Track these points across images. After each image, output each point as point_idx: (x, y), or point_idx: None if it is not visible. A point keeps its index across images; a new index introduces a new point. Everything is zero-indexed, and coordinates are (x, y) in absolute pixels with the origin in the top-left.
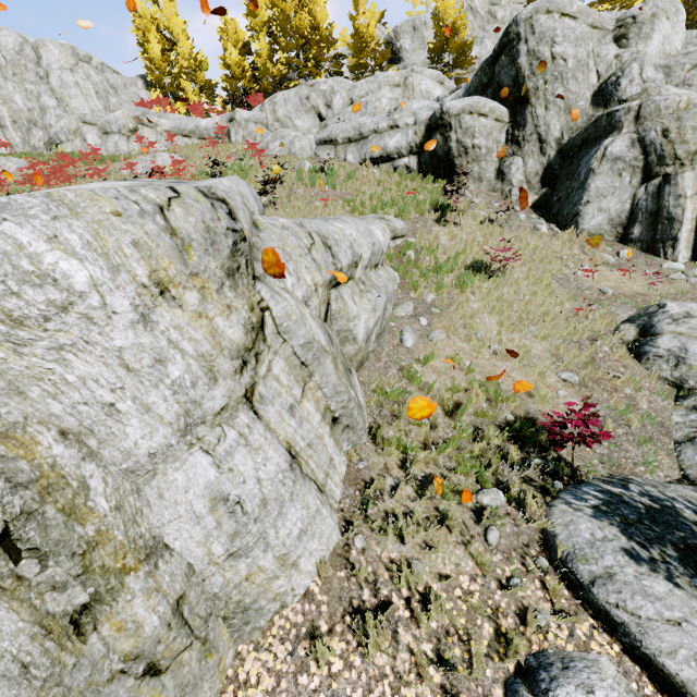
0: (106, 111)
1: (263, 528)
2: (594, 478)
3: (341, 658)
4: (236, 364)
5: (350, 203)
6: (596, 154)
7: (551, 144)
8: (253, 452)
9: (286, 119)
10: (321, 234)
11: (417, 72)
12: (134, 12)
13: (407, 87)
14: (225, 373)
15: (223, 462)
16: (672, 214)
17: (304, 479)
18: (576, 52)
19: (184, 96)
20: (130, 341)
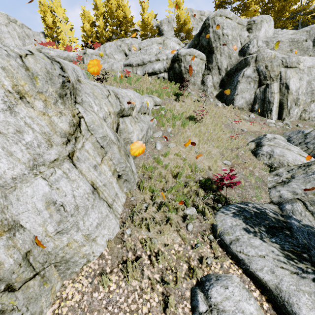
0: (23, 46)
1: (76, 220)
2: (234, 202)
3: (115, 283)
4: (64, 140)
5: (137, 90)
6: (240, 74)
7: (223, 70)
8: (71, 182)
9: (110, 54)
10: (114, 92)
11: (169, 38)
12: (39, 2)
13: (164, 44)
14: (57, 143)
15: (53, 184)
16: (270, 100)
17: (100, 199)
18: (232, 33)
19: (63, 42)
20: (1, 119)
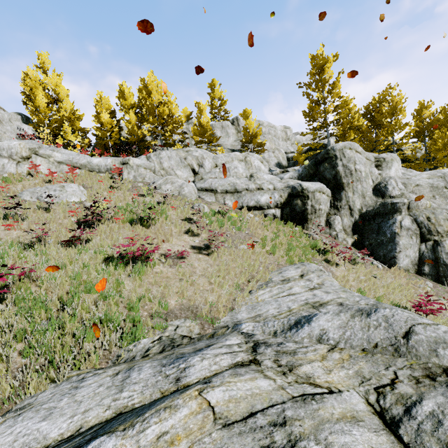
0: None
1: None
2: None
3: None
4: None
5: (265, 246)
6: (395, 224)
7: (356, 211)
8: None
9: (170, 169)
10: None
11: (251, 155)
12: (25, 74)
13: (247, 162)
14: None
15: None
16: (446, 262)
17: None
18: (365, 170)
19: (64, 135)
20: None
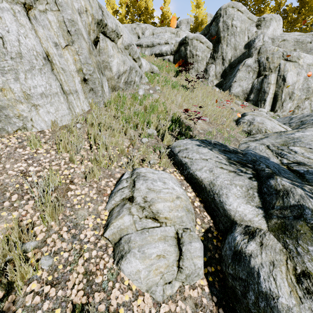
0: None
1: (16, 67)
2: None
3: (45, 150)
4: None
5: None
6: (241, 63)
7: (227, 61)
8: (18, 23)
9: None
10: (99, 3)
11: (182, 30)
12: None
13: (177, 35)
14: None
15: None
16: (265, 90)
17: (52, 73)
18: (241, 25)
19: None
20: None
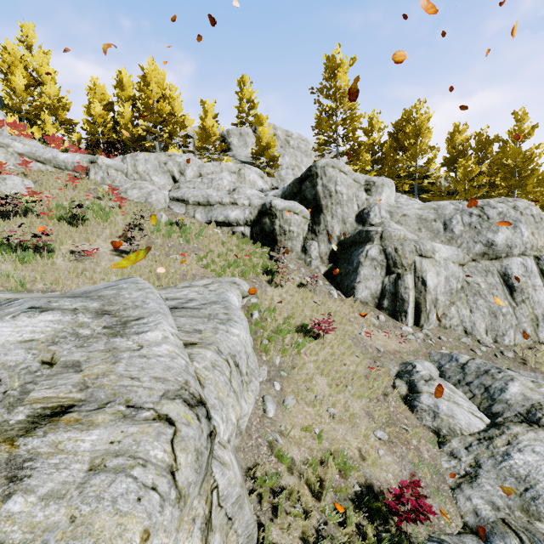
0: None
1: None
2: None
3: None
4: None
5: (203, 259)
6: (362, 253)
7: (334, 238)
8: None
9: (145, 173)
10: (232, 354)
11: (247, 167)
12: (3, 48)
13: (241, 175)
14: None
15: None
16: (403, 297)
17: None
18: (348, 192)
19: (42, 125)
20: None
